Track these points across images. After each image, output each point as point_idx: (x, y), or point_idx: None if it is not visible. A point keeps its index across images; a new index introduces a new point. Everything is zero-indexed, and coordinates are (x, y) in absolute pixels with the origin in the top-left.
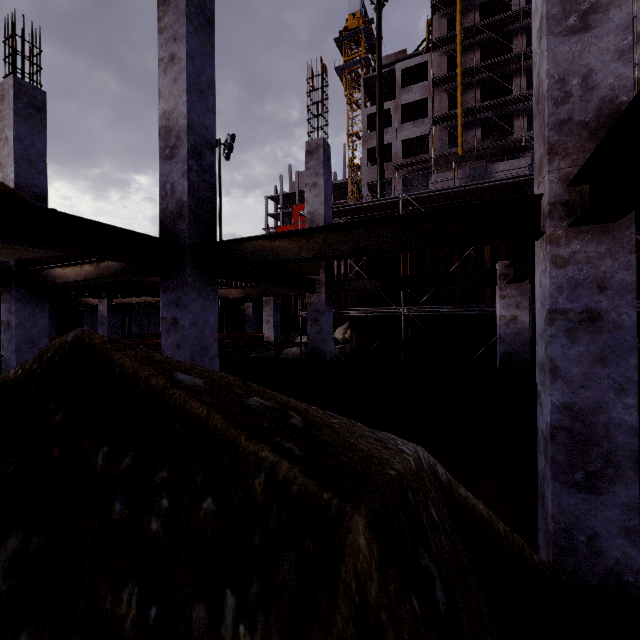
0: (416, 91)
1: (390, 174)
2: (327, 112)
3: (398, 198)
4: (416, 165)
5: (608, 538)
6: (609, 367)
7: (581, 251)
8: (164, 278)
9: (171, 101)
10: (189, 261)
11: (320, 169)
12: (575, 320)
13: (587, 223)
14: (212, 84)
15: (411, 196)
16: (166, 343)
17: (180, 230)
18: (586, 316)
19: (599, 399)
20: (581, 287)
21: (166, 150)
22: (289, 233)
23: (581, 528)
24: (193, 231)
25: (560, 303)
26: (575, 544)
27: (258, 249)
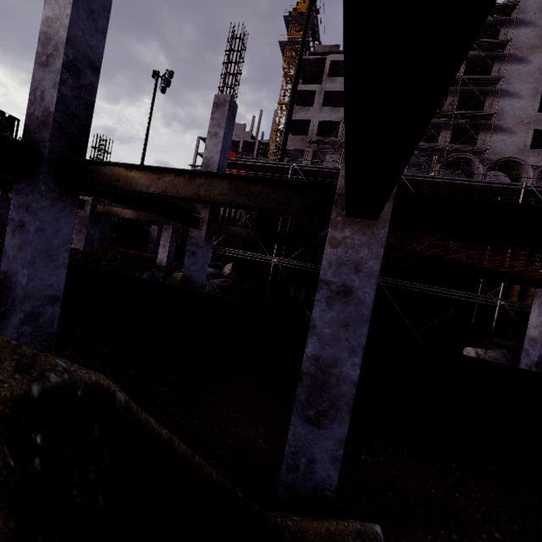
0: (339, 83)
1: (304, 146)
2: (240, 74)
3: (289, 166)
4: (326, 144)
5: (321, 462)
6: (349, 332)
7: (350, 237)
8: (19, 180)
9: (56, 9)
10: (45, 170)
11: (223, 122)
12: (335, 291)
13: (356, 216)
14: (107, 8)
15: (299, 167)
16: (10, 243)
17: (42, 138)
18: (343, 290)
19: (337, 356)
20: (344, 266)
21: (43, 56)
22: (142, 167)
23: (305, 453)
24: (56, 142)
25: (328, 275)
26: (298, 464)
27: (115, 175)
